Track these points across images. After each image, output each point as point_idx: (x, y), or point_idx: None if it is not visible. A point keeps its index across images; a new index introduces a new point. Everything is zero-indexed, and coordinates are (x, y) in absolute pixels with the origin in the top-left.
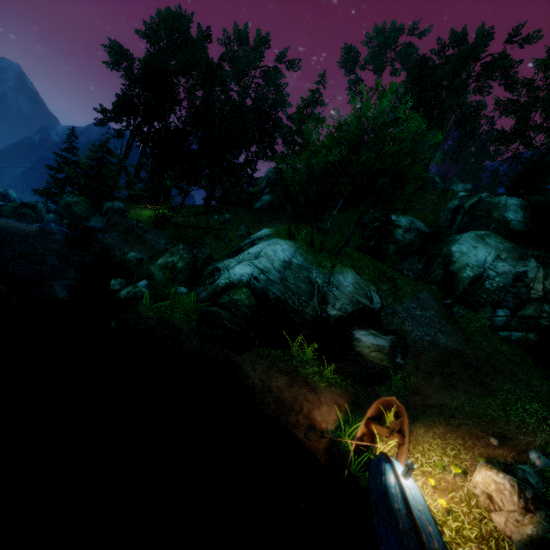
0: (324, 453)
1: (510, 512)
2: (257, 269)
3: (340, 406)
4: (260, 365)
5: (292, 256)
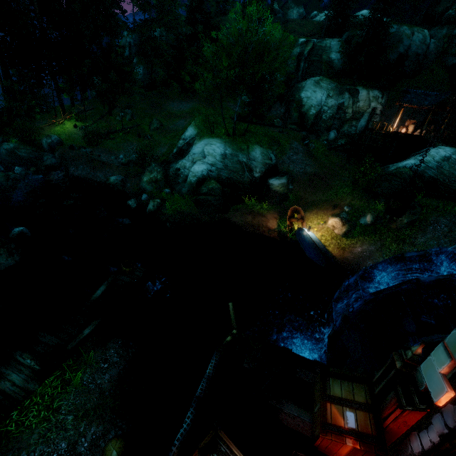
0: (278, 236)
1: (339, 228)
2: (209, 165)
3: (276, 217)
4: (238, 215)
5: (224, 149)
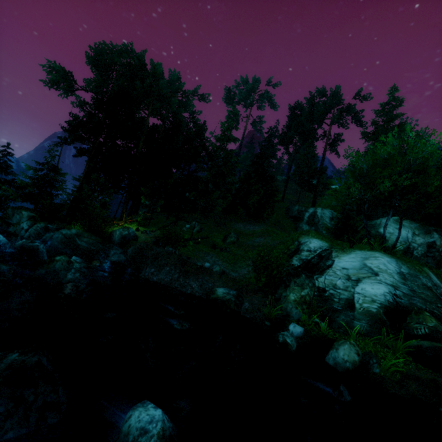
0: None
1: None
2: (389, 286)
3: None
4: None
5: (398, 266)
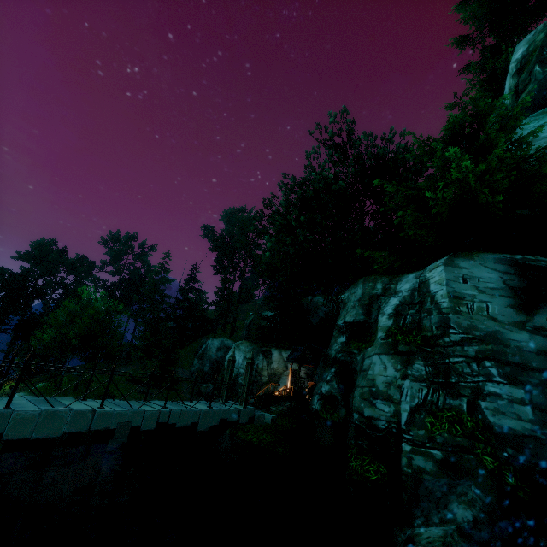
0: None
1: None
2: None
3: None
4: None
5: None
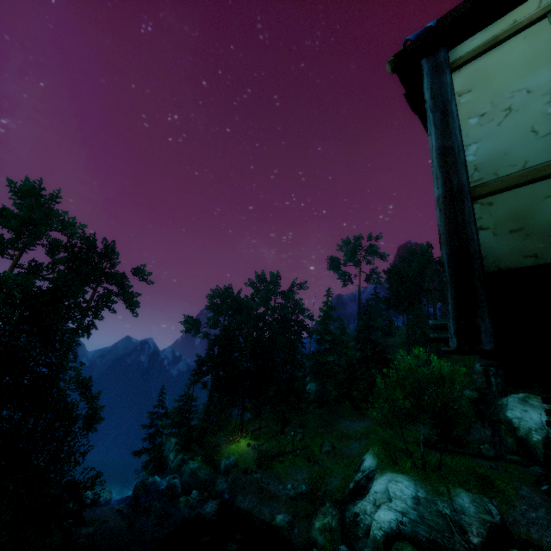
0: None
1: None
2: (397, 512)
3: None
4: None
5: (415, 491)
